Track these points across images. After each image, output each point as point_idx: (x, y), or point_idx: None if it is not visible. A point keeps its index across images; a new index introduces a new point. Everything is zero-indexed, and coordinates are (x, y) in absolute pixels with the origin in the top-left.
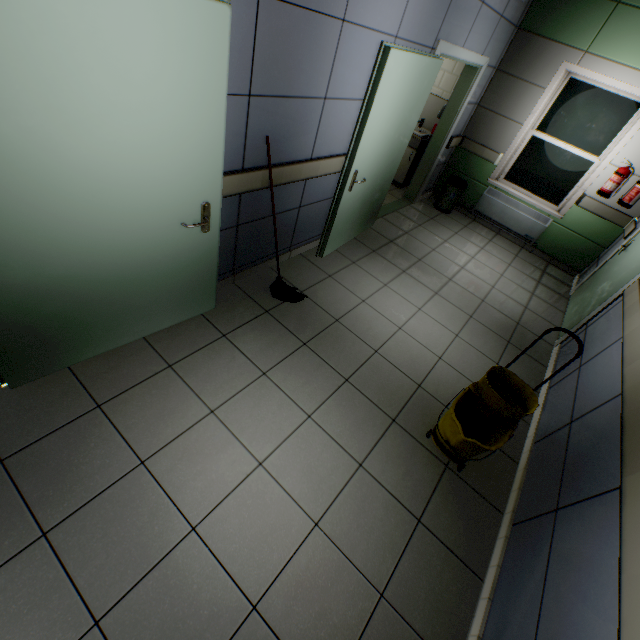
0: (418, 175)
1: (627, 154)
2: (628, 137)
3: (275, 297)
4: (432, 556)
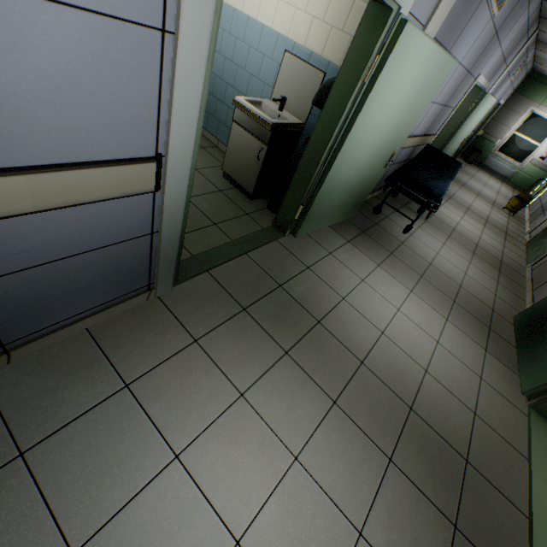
0: None
1: None
2: None
3: None
4: (513, 223)
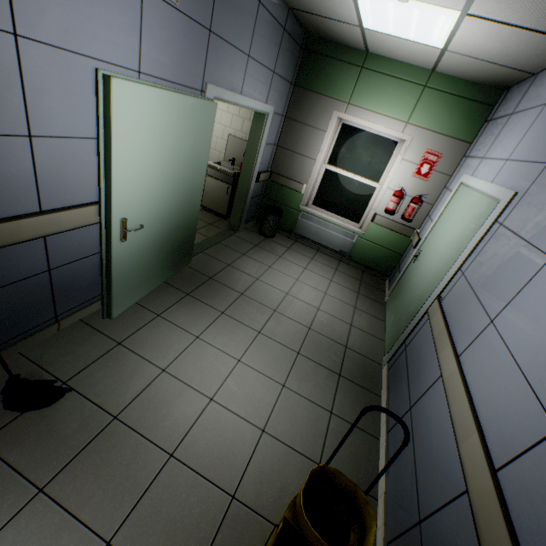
0: (236, 207)
1: (398, 180)
2: (395, 167)
3: (9, 407)
4: None
